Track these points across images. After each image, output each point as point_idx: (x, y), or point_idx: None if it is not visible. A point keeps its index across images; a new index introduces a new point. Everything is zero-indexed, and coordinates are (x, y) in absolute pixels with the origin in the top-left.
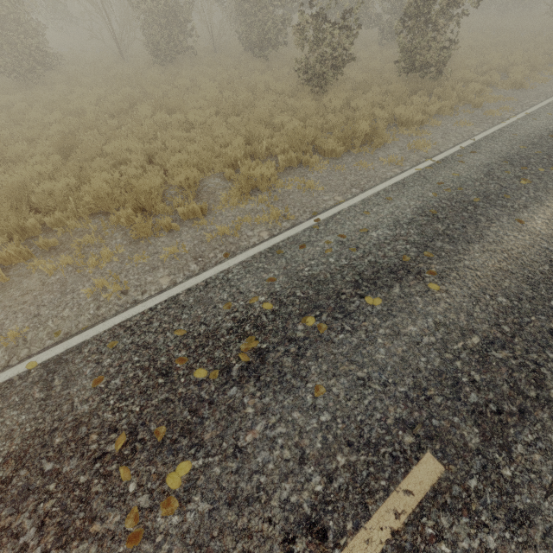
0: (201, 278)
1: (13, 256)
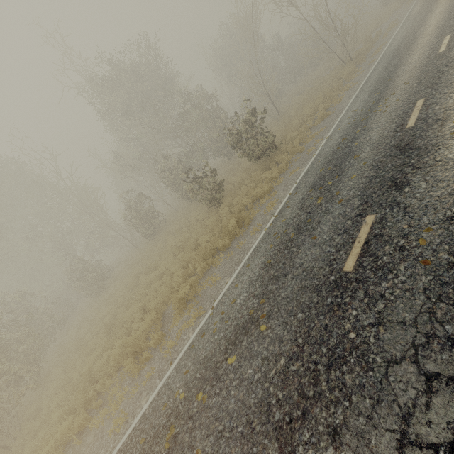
0: (157, 390)
1: (83, 423)
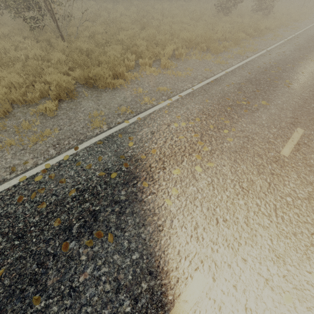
0: (248, 60)
1: (179, 54)
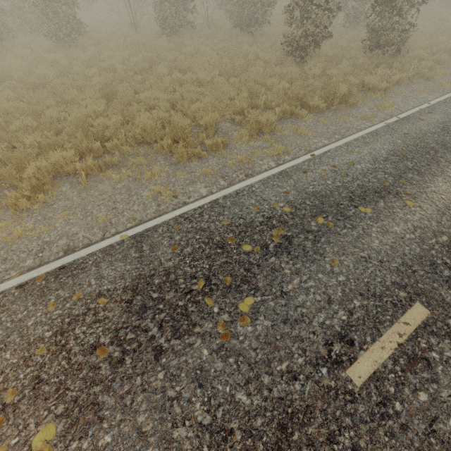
0: (232, 189)
1: (89, 167)
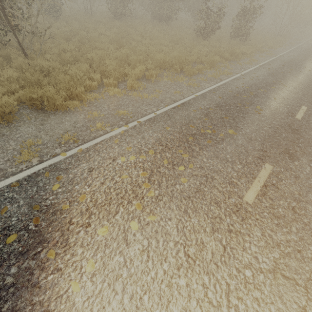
0: (221, 83)
1: (150, 75)
